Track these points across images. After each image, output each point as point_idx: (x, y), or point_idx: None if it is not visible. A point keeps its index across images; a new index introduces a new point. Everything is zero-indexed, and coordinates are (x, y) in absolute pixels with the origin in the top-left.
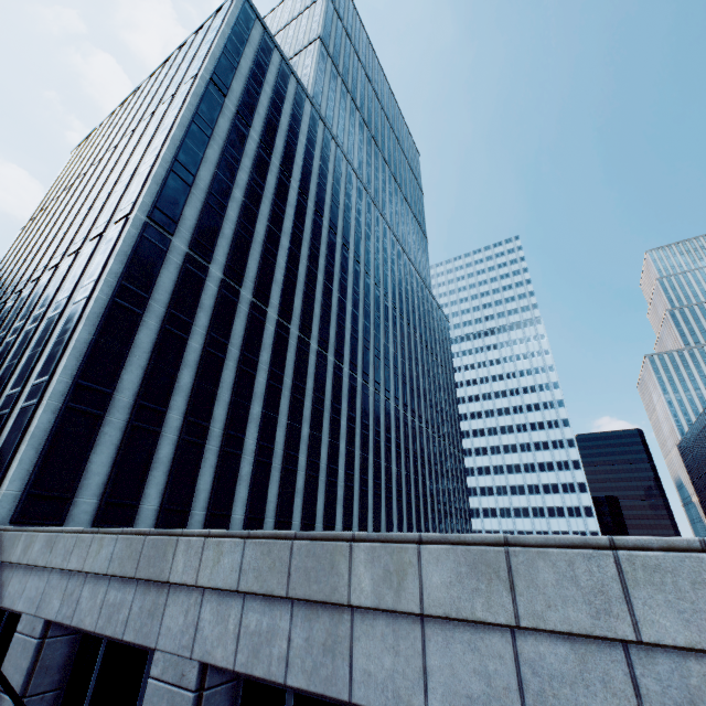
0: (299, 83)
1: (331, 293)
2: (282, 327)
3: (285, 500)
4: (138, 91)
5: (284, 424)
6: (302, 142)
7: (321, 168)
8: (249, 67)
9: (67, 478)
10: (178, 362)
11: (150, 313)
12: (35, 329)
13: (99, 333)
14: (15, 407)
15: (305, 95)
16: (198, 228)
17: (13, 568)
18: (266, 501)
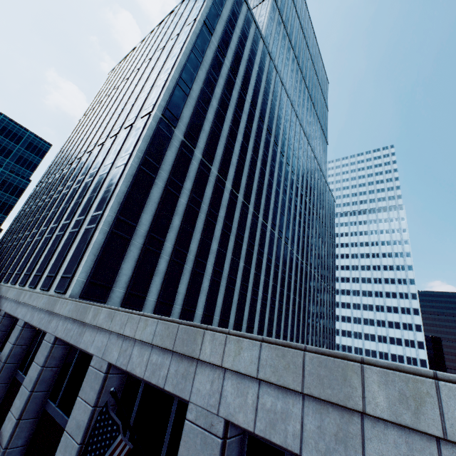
0: (257, 27)
1: (264, 175)
2: (234, 194)
3: (226, 306)
4: (152, 33)
5: (229, 258)
6: (255, 69)
7: (266, 88)
8: (228, 15)
9: (110, 275)
10: (173, 211)
11: (159, 178)
12: (91, 181)
13: (131, 187)
14: (81, 228)
15: (260, 36)
16: (189, 124)
17: (86, 326)
18: (215, 305)
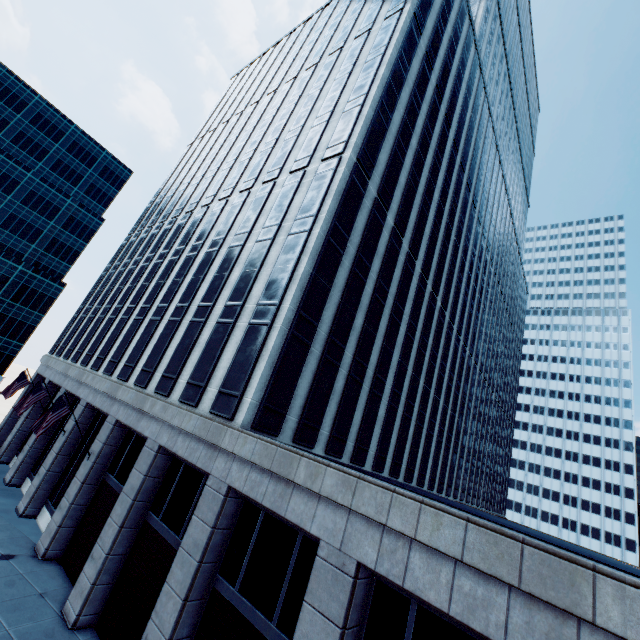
0: (471, 23)
1: (457, 253)
2: (423, 281)
3: (400, 444)
4: (309, 22)
5: (409, 374)
6: (463, 90)
7: (471, 119)
8: (440, 3)
9: (285, 396)
10: (357, 304)
11: (346, 254)
12: (241, 248)
13: (317, 269)
14: (238, 319)
15: (473, 37)
16: (385, 174)
17: (291, 485)
18: (389, 443)
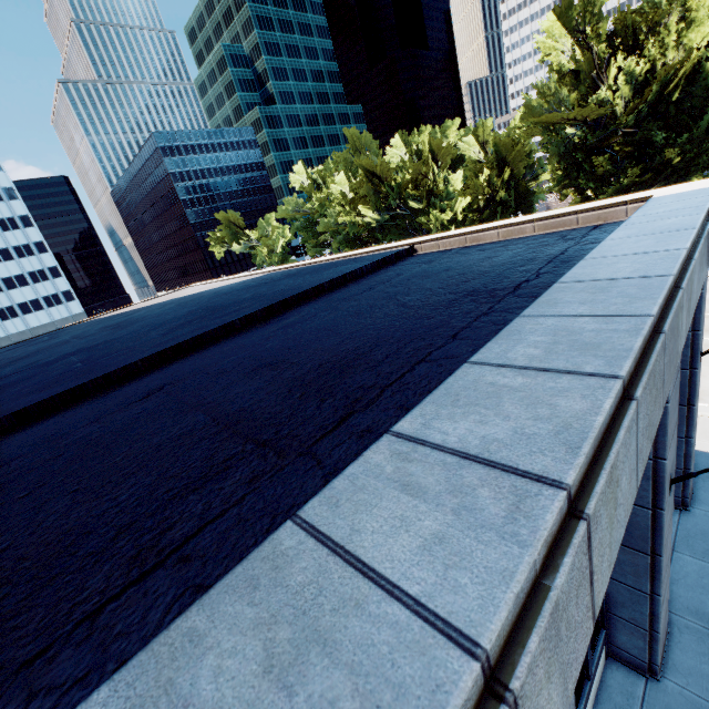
0: None
1: None
2: None
3: None
4: None
5: None
6: None
7: None
8: None
9: None
10: None
11: None
12: None
13: None
14: None
15: None
16: None
17: None
18: None
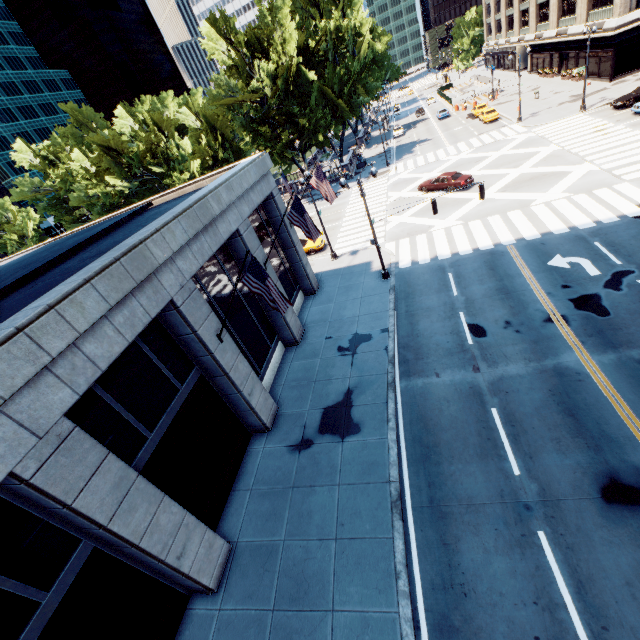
0: None
1: None
2: None
3: None
4: None
5: None
6: None
7: None
8: None
9: None
10: None
11: None
12: None
13: None
14: None
15: None
16: None
17: None
18: None
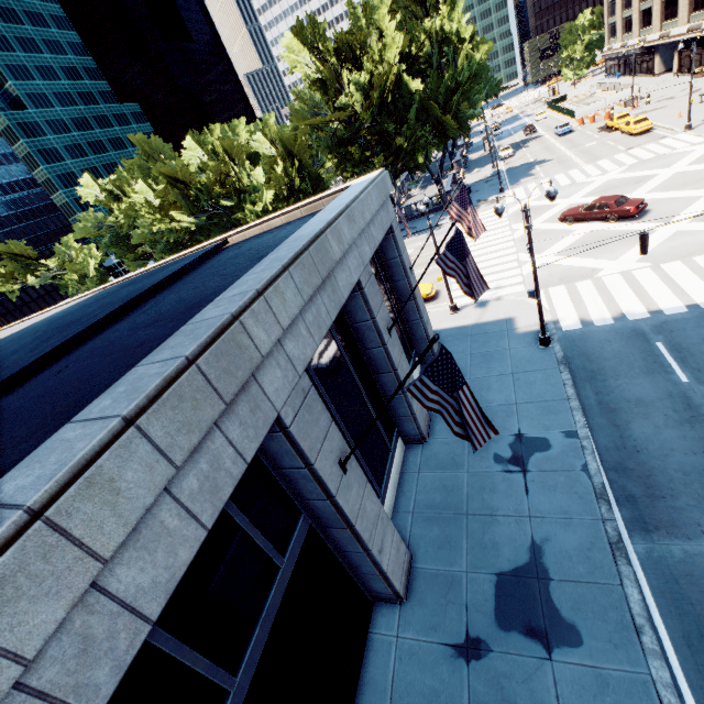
0: None
1: None
2: None
3: None
4: None
5: None
6: None
7: None
8: None
9: None
10: None
11: None
12: None
13: None
14: None
15: None
16: None
17: None
18: None
